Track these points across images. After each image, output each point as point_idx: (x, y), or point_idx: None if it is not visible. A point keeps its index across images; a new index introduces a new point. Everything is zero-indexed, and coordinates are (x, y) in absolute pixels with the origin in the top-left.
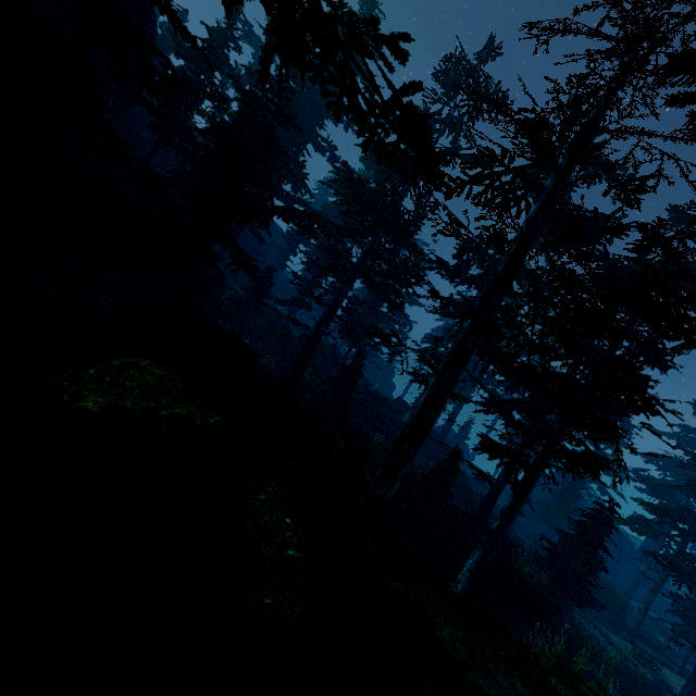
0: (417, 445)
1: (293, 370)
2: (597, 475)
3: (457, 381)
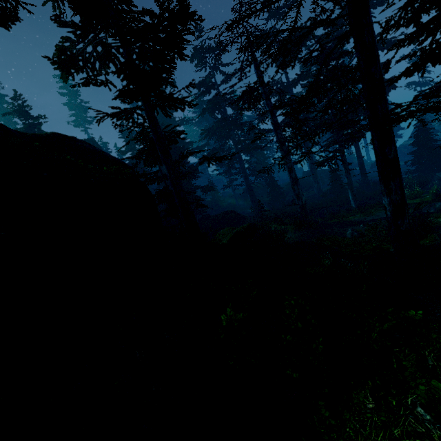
0: (297, 184)
1: (253, 203)
2: (363, 136)
3: (291, 160)
